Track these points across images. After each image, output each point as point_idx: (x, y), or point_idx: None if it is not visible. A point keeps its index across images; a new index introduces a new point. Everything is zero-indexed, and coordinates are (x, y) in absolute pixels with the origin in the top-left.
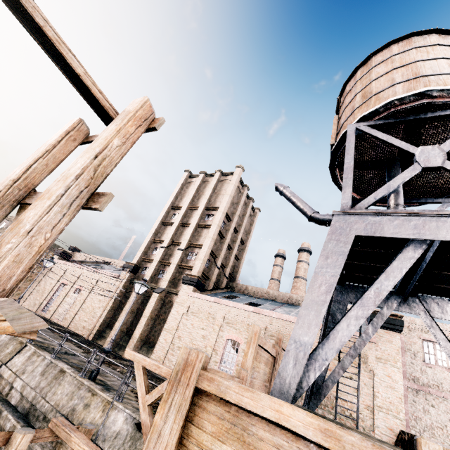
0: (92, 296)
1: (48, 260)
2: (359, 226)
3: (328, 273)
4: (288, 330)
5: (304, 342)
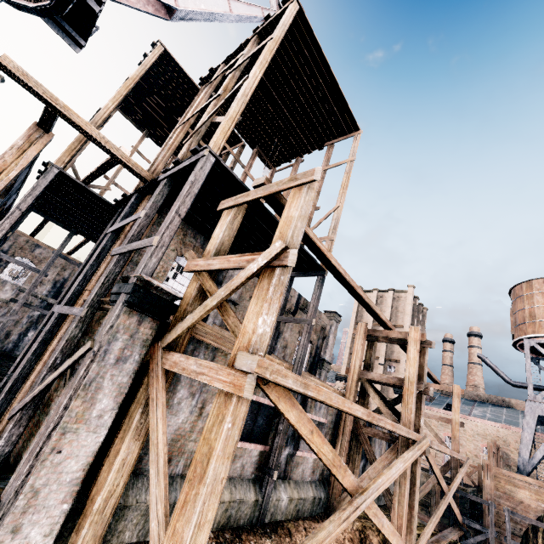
0: None
1: None
2: (539, 409)
3: (528, 431)
4: (491, 431)
5: (524, 458)
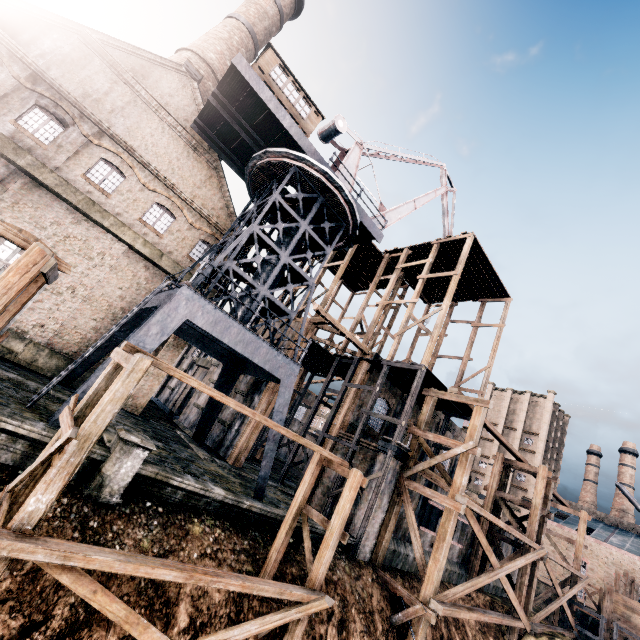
0: None
1: None
2: None
3: None
4: (627, 562)
5: None
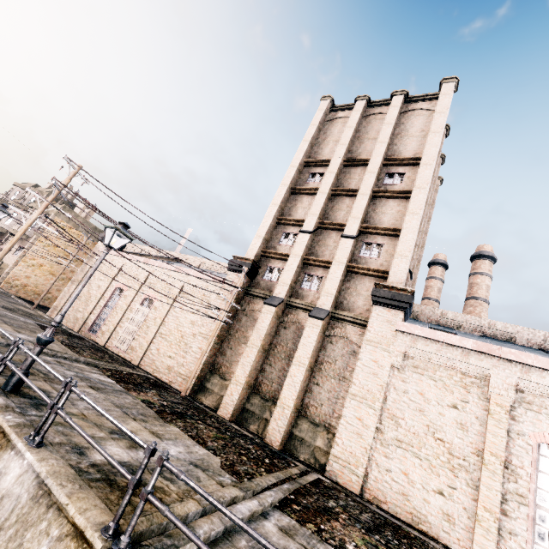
0: (176, 313)
1: (117, 229)
2: None
3: None
4: None
5: None
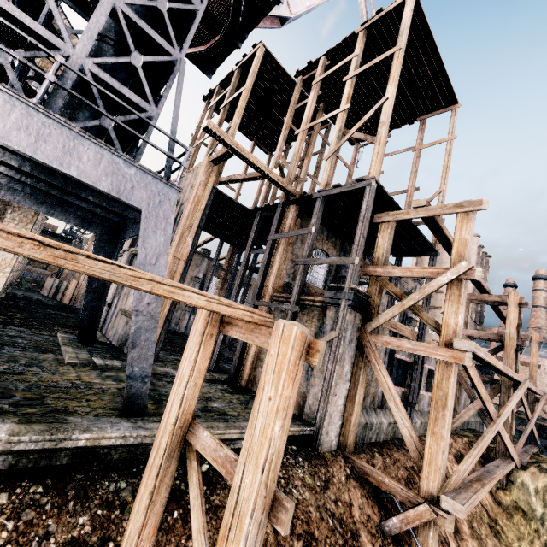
0: None
1: None
2: None
3: None
4: None
5: None
